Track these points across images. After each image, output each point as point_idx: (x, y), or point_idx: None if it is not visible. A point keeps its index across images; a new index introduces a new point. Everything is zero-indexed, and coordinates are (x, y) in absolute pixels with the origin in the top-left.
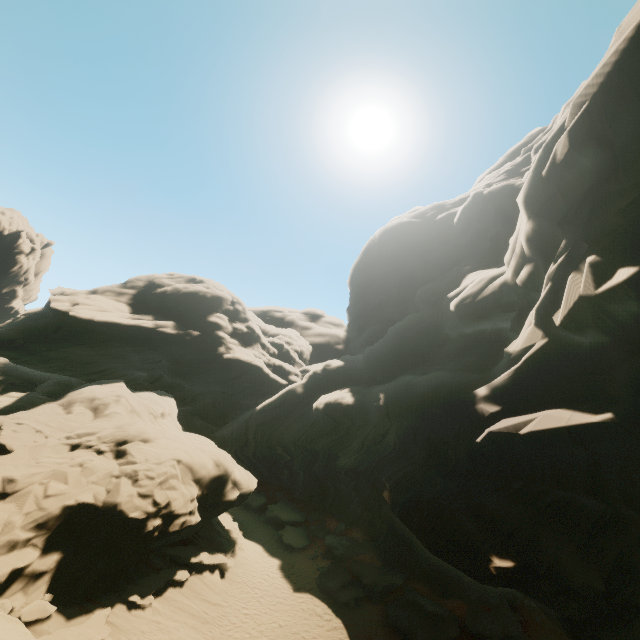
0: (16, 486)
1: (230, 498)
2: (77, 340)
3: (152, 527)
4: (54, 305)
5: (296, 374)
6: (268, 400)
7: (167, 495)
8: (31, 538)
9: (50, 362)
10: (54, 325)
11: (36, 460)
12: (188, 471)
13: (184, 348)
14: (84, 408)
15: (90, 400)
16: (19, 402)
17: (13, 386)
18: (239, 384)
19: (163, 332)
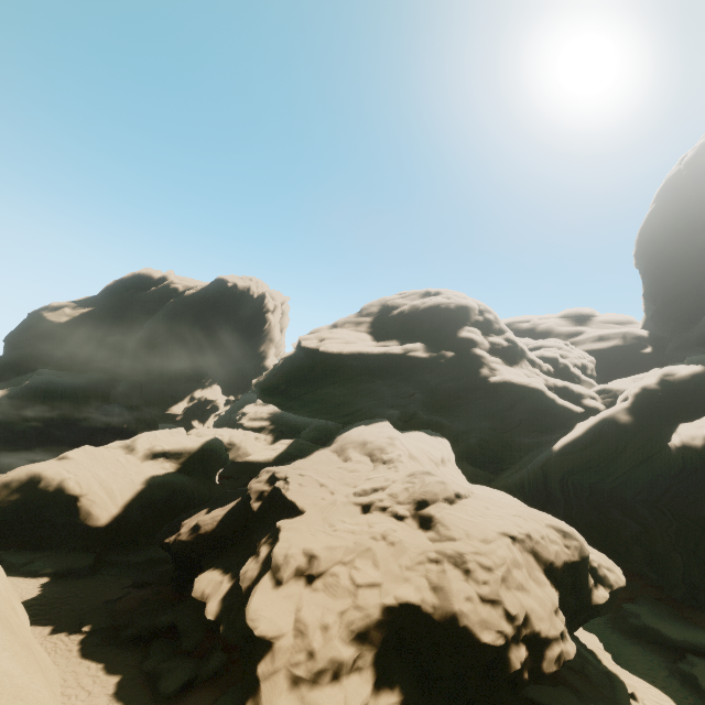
0: (319, 565)
1: (597, 603)
2: (330, 379)
3: (518, 663)
4: (304, 344)
5: (591, 397)
6: (569, 436)
7: (519, 601)
8: (355, 657)
9: (309, 406)
10: (308, 365)
11: (330, 526)
12: (528, 555)
13: (439, 375)
14: (358, 454)
15: (361, 444)
16: (289, 449)
17: (282, 434)
18: (513, 416)
19: (414, 357)
